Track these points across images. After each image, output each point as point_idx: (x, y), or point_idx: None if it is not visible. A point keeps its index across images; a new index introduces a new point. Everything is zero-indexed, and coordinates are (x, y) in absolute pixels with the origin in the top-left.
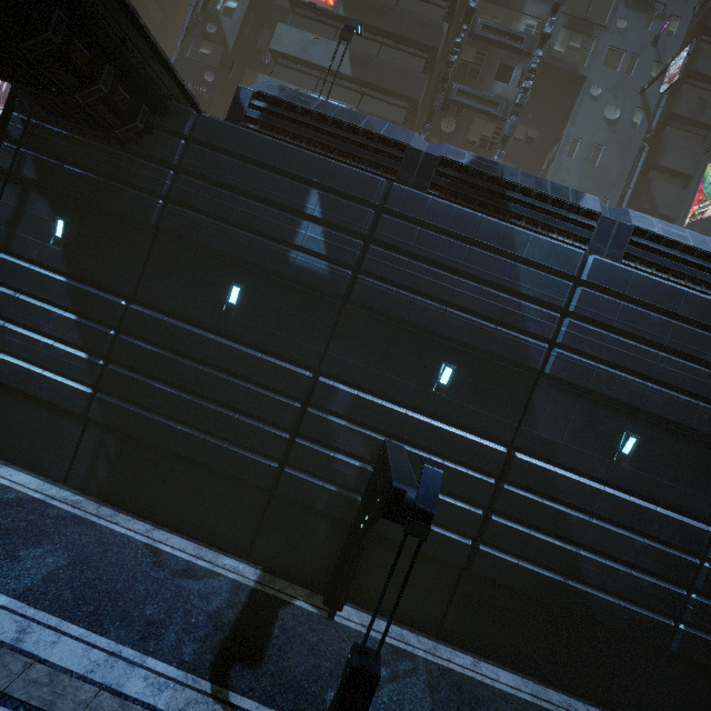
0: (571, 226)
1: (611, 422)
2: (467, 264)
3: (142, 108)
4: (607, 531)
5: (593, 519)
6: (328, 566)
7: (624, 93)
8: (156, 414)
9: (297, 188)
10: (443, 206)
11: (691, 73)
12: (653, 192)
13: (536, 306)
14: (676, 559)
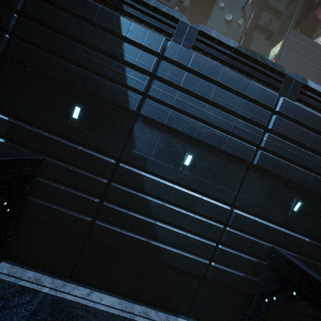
0: (162, 24)
1: (179, 146)
2: (89, 38)
3: None
4: (172, 210)
5: (166, 203)
6: None
7: (235, 8)
8: None
9: None
10: None
11: (267, 5)
12: None
13: (134, 70)
14: (210, 225)
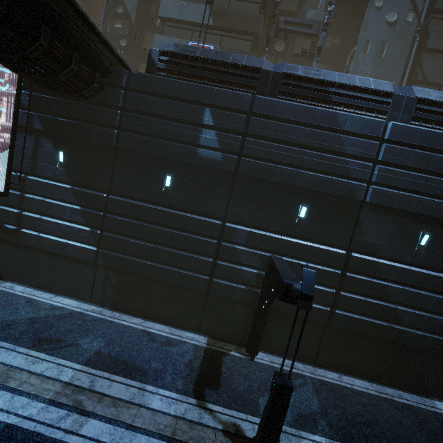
0: (374, 104)
1: (412, 227)
2: (309, 140)
3: (96, 75)
4: (414, 293)
5: (405, 287)
6: (245, 331)
7: (399, 1)
8: (134, 257)
9: (196, 109)
10: (289, 105)
11: None
12: (425, 68)
13: (356, 160)
14: None
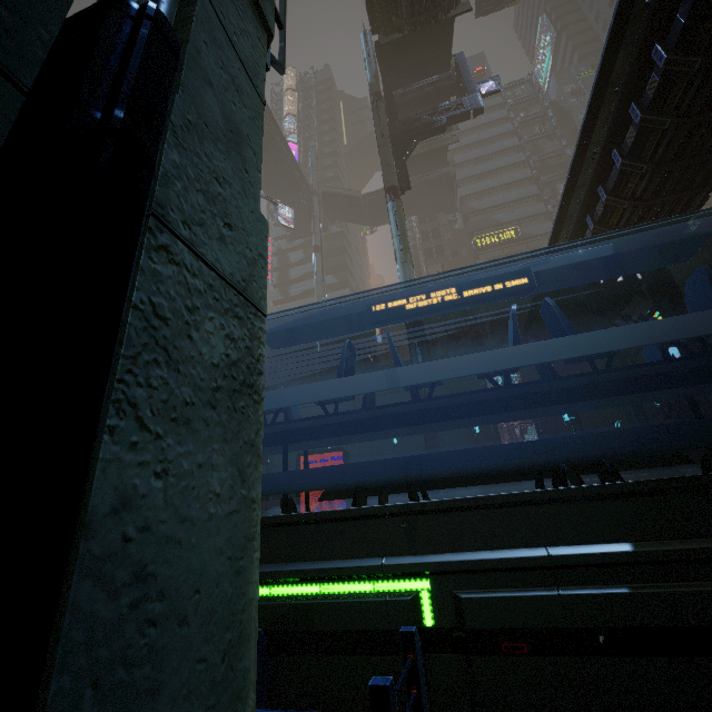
0: None
1: None
2: None
3: None
4: None
5: None
6: None
7: None
8: None
9: None
10: None
11: None
12: None
13: None
14: None
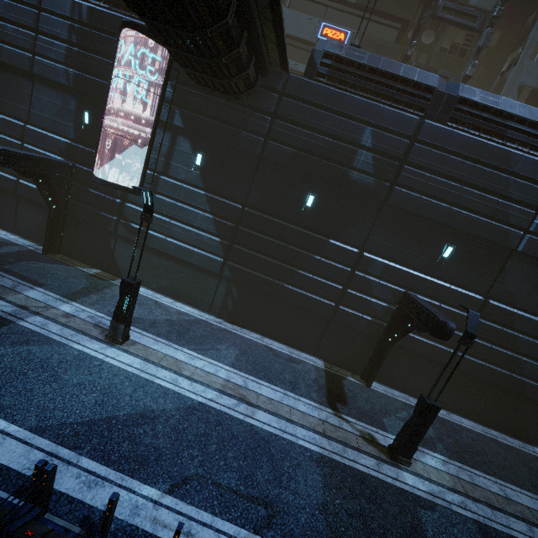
0: None
1: None
2: (472, 178)
3: (259, 76)
4: None
5: (535, 340)
6: (362, 360)
7: None
8: (261, 274)
9: (355, 126)
10: (460, 136)
11: None
12: None
13: (518, 206)
14: None
